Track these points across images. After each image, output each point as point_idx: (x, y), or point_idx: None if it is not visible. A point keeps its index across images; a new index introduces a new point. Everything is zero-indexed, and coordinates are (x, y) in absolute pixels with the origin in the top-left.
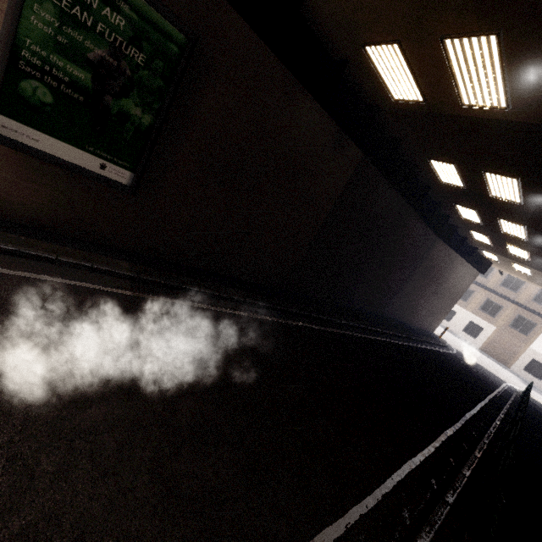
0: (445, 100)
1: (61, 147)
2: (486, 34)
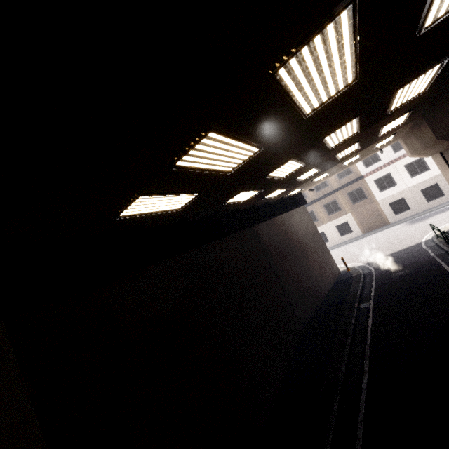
0: None
1: None
2: None
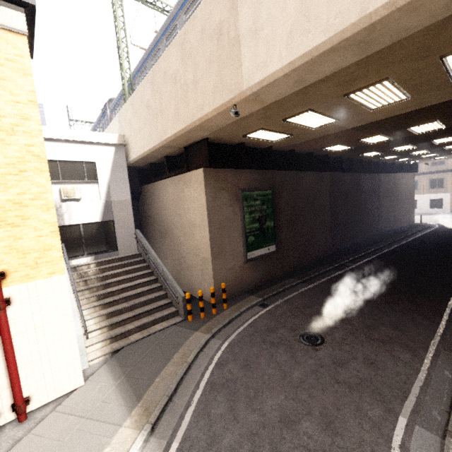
0: (362, 145)
1: (259, 251)
2: (375, 136)
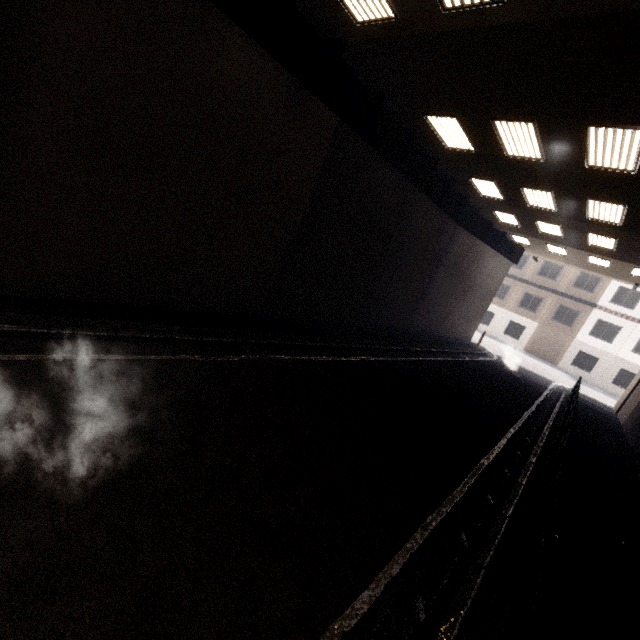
0: (420, 7)
1: None
2: None
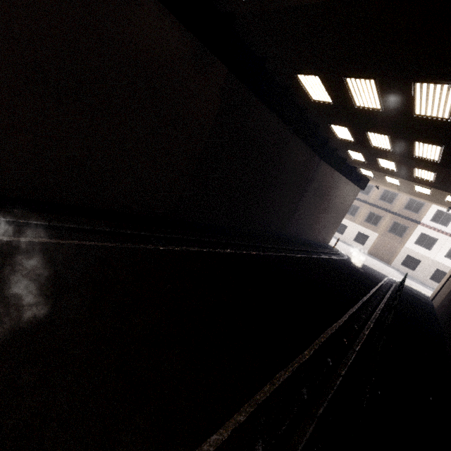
0: None
1: None
2: None
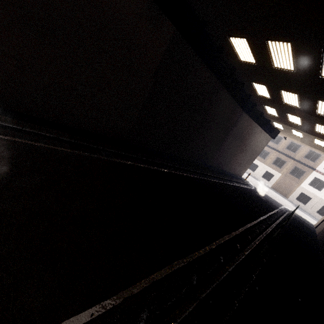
0: None
1: None
2: None
